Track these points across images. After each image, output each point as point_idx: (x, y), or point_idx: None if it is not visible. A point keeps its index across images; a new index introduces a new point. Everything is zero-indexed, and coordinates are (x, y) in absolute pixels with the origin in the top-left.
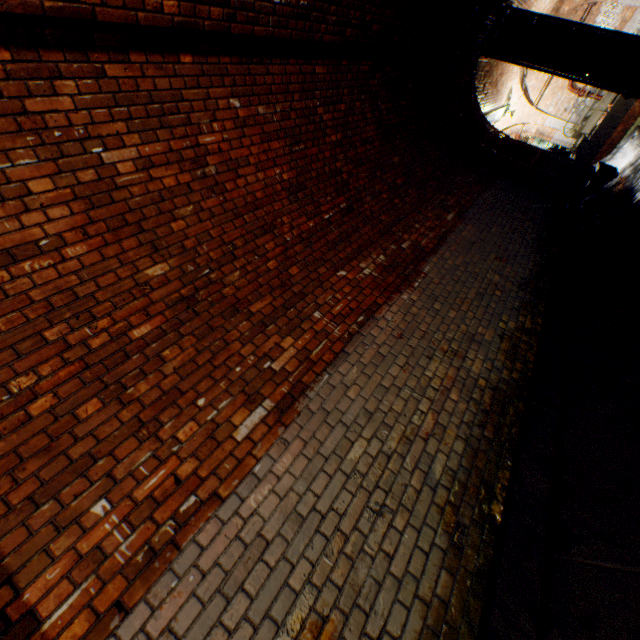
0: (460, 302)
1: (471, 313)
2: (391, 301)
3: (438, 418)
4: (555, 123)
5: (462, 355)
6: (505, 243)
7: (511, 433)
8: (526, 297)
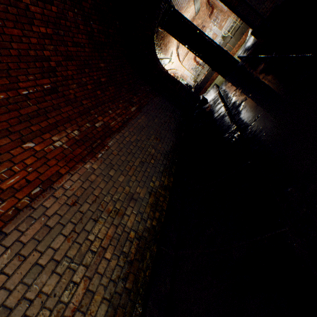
0: (129, 168)
1: (135, 177)
2: (74, 170)
3: (90, 285)
4: (188, 73)
5: (122, 213)
6: (161, 129)
7: (146, 276)
8: (167, 163)
